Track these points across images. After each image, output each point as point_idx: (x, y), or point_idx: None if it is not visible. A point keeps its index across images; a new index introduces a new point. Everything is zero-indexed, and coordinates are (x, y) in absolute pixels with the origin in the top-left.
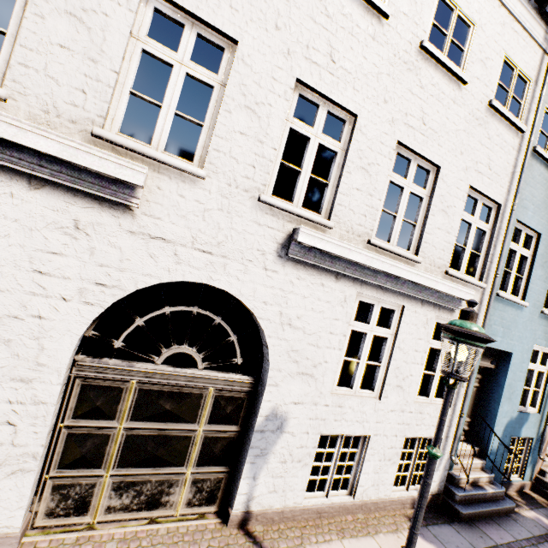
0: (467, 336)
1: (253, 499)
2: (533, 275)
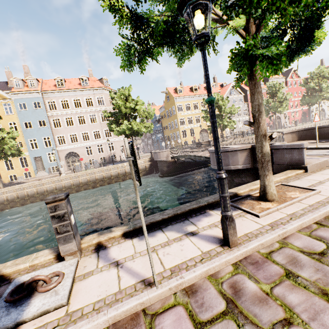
0: None
1: (325, 117)
2: None
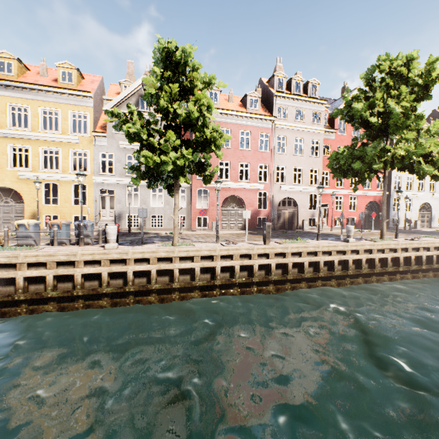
0: None
1: (433, 225)
2: None
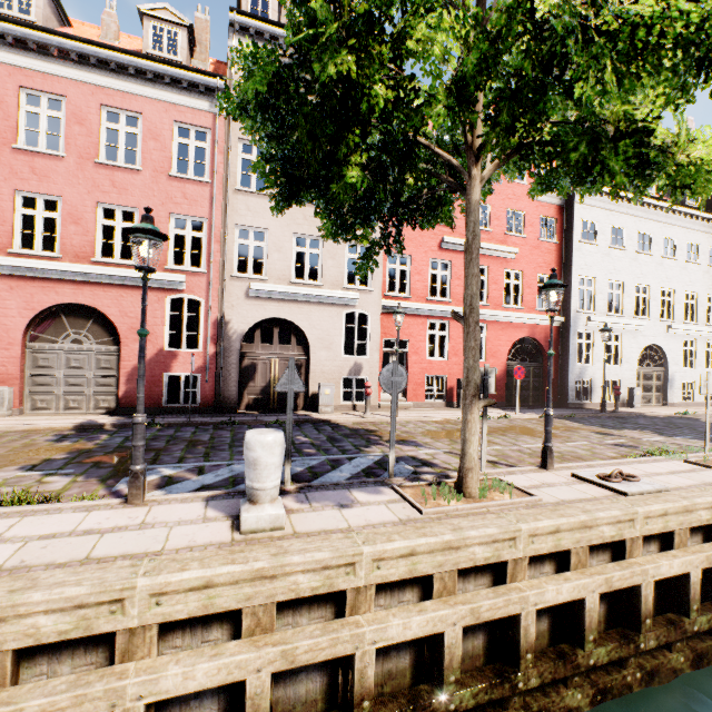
0: None
1: (670, 399)
2: None
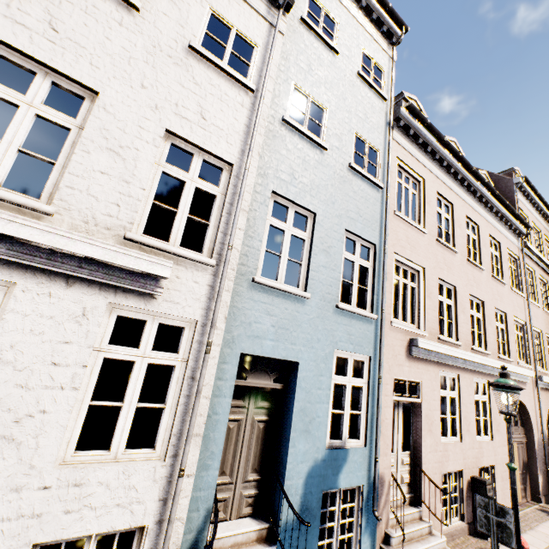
0: None
1: None
2: (313, 260)
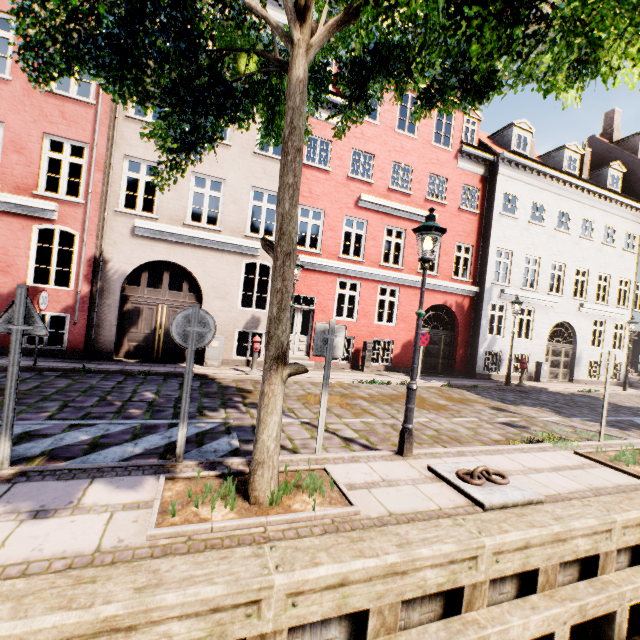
0: (633, 323)
1: (577, 376)
2: None
